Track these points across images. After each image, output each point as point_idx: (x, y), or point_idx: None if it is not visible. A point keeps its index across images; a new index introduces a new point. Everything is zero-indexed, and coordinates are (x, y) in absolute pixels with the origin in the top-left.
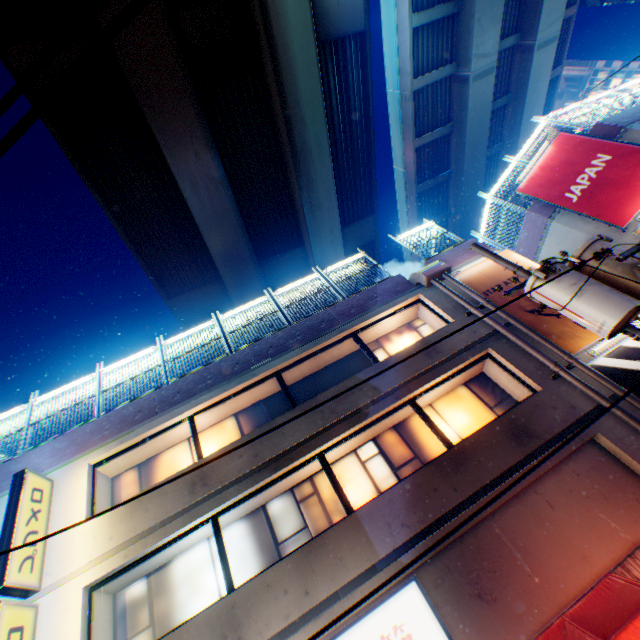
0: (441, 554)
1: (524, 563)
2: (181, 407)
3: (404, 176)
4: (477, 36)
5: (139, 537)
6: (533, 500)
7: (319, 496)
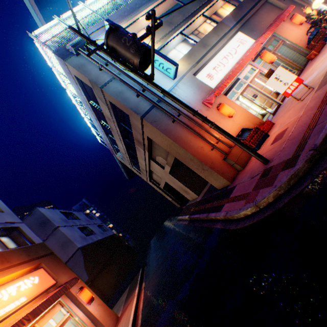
0: (242, 28)
1: (259, 25)
2: (143, 9)
3: None
4: None
5: (162, 39)
6: (258, 15)
7: (201, 33)
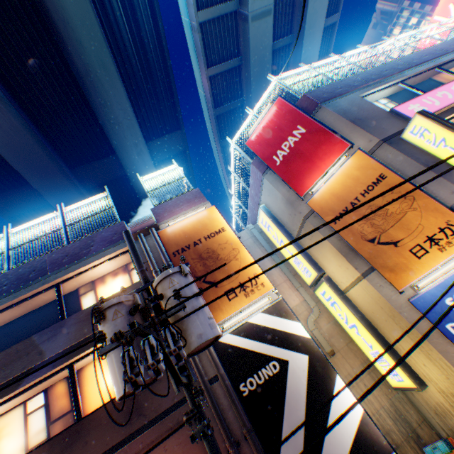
0: None
1: None
2: None
3: (205, 99)
4: None
5: None
6: None
7: None
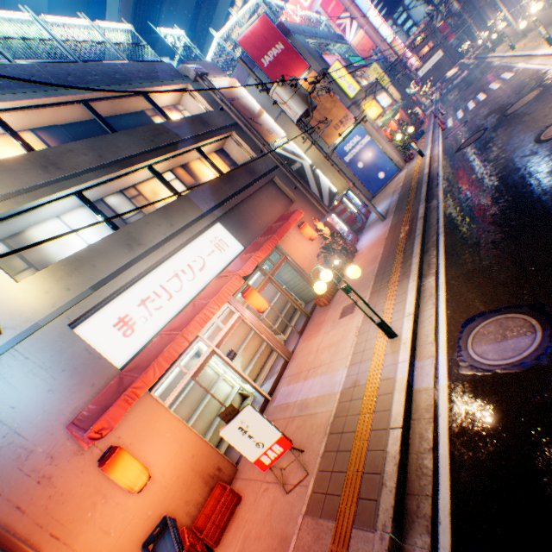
0: (227, 215)
1: (256, 217)
2: None
3: None
4: None
5: (5, 199)
6: (257, 198)
7: (147, 197)
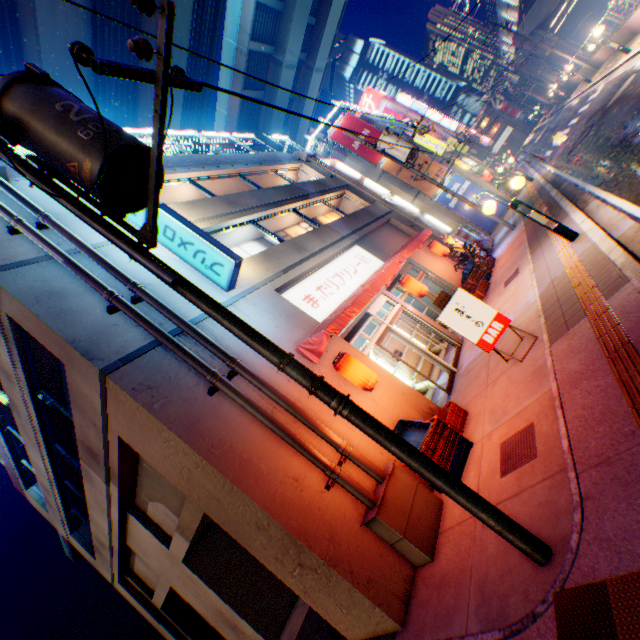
0: (361, 242)
1: (385, 245)
2: (181, 170)
3: (227, 119)
4: (292, 38)
5: (213, 219)
6: (380, 233)
7: (292, 236)
